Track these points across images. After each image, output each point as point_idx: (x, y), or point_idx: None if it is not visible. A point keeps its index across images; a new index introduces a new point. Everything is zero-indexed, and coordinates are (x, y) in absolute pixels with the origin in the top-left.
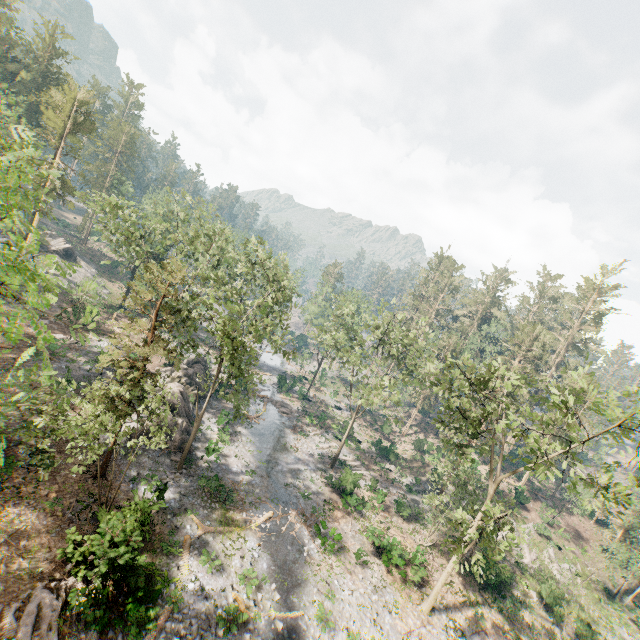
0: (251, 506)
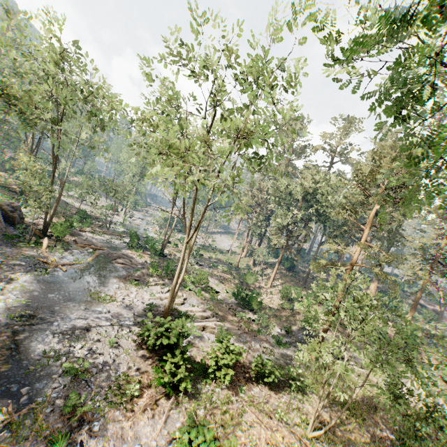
0: None
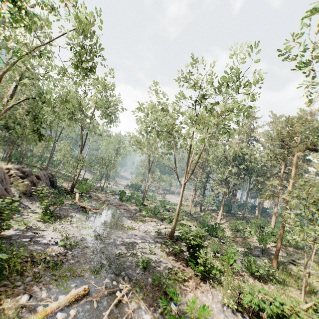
0: (49, 283)
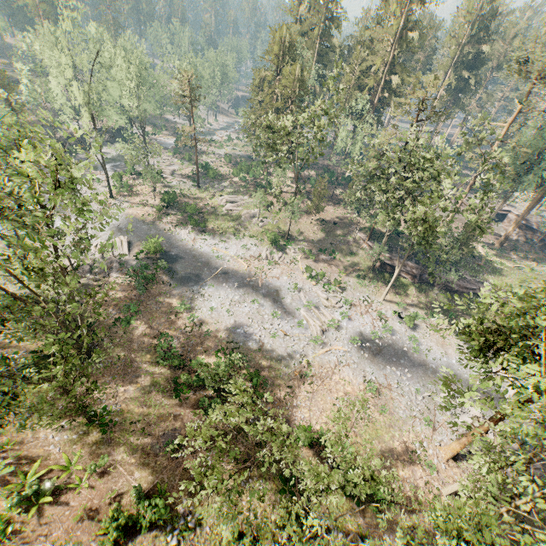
0: None
